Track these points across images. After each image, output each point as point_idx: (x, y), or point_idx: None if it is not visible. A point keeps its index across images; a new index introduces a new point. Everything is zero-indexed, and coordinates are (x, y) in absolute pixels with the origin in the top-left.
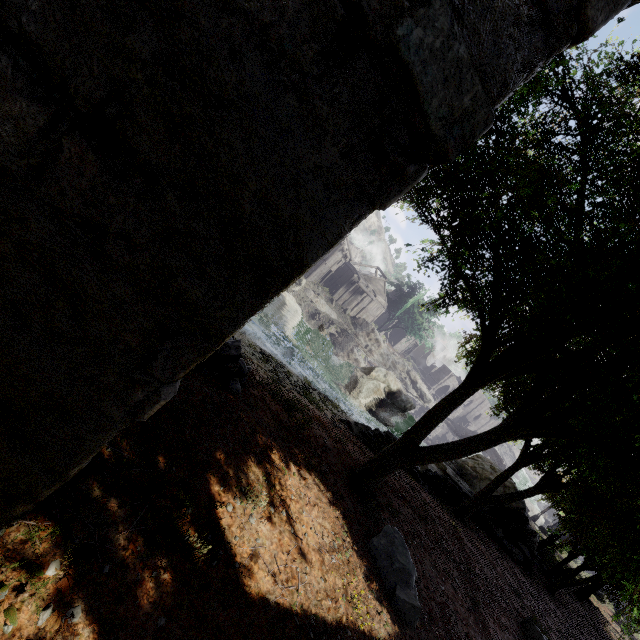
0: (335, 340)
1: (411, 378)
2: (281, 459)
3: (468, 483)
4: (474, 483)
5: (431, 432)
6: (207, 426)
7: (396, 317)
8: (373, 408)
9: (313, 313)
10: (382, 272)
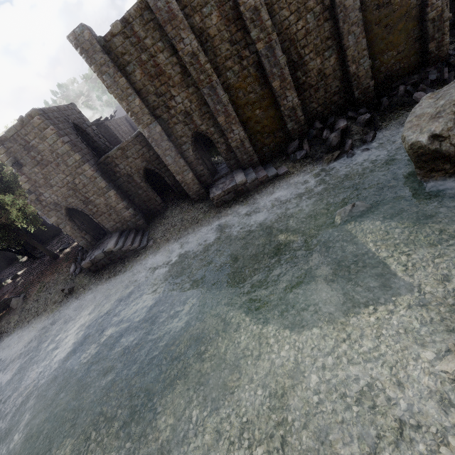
0: None
1: None
2: None
3: None
4: None
5: None
6: None
7: None
8: None
9: None
10: None
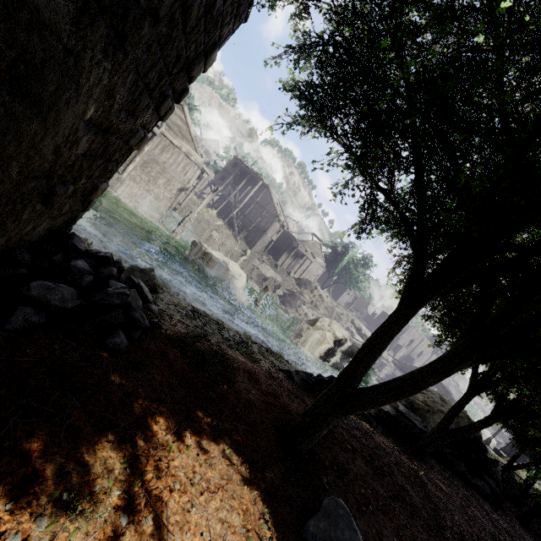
0: (282, 299)
1: (356, 326)
2: (170, 429)
3: (421, 418)
4: (427, 417)
5: (380, 372)
6: (26, 398)
7: (335, 274)
8: (323, 356)
9: (259, 278)
10: (317, 236)
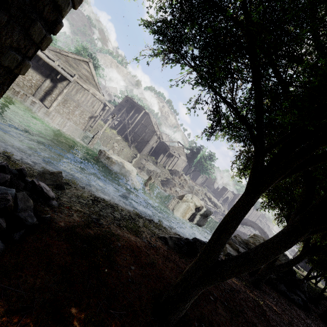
0: (161, 184)
1: (207, 196)
2: None
3: None
4: None
5: None
6: None
7: (193, 166)
8: (188, 218)
9: (146, 171)
10: (181, 143)
